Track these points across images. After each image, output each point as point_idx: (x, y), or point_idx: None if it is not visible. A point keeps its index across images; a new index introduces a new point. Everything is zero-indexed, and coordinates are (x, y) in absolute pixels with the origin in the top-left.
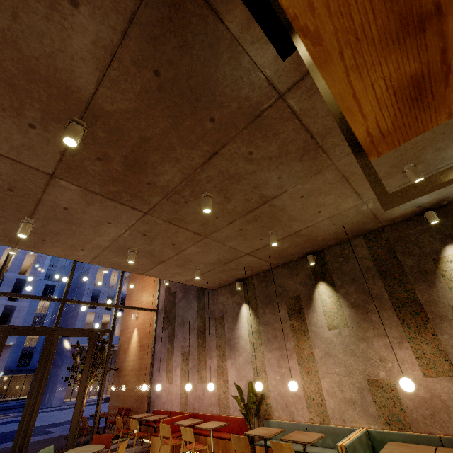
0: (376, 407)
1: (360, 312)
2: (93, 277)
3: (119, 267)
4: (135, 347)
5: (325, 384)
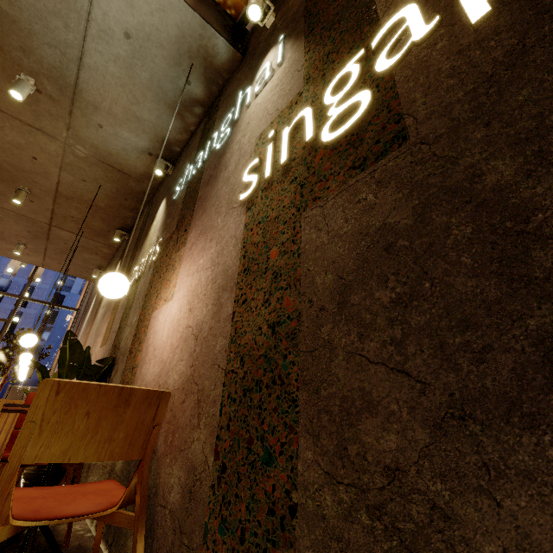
0: None
1: None
2: None
3: None
4: None
5: None
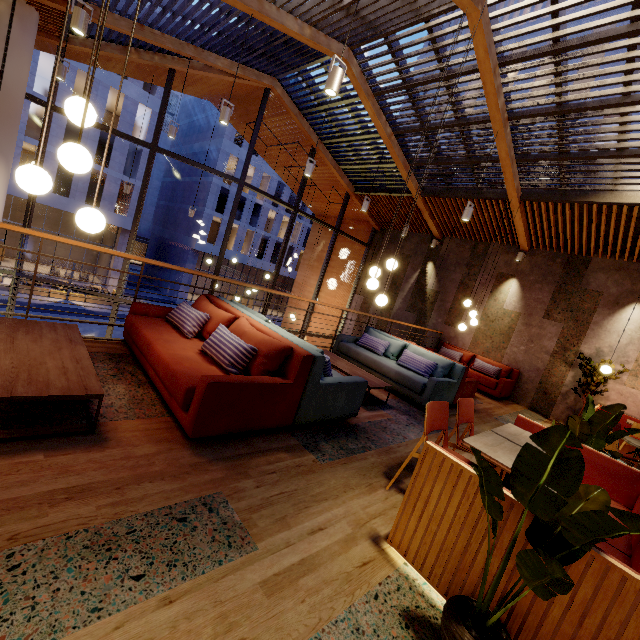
0: None
1: None
2: (223, 167)
3: None
4: None
5: None
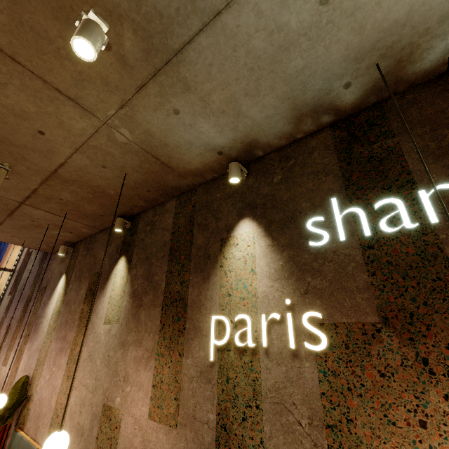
0: (95, 447)
1: (135, 305)
2: None
3: None
4: None
5: (73, 398)
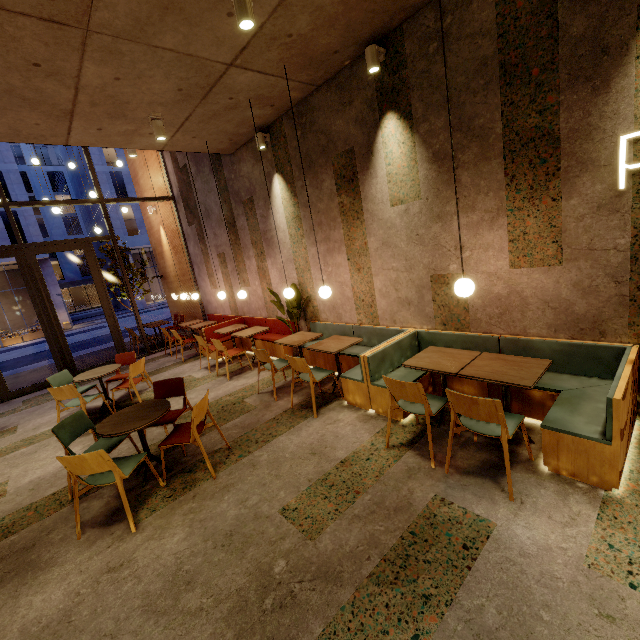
0: (434, 307)
1: (445, 170)
2: (99, 151)
3: (4, 138)
4: (169, 251)
5: (379, 283)
